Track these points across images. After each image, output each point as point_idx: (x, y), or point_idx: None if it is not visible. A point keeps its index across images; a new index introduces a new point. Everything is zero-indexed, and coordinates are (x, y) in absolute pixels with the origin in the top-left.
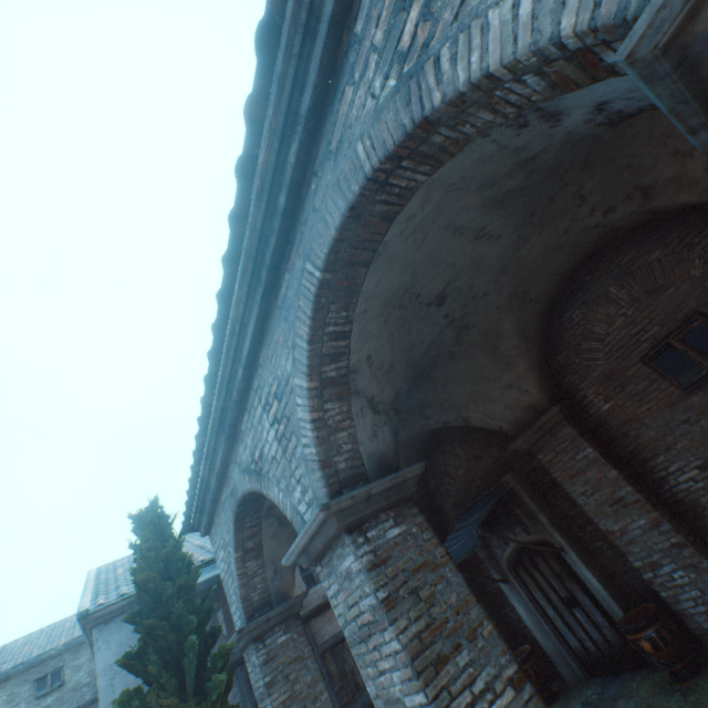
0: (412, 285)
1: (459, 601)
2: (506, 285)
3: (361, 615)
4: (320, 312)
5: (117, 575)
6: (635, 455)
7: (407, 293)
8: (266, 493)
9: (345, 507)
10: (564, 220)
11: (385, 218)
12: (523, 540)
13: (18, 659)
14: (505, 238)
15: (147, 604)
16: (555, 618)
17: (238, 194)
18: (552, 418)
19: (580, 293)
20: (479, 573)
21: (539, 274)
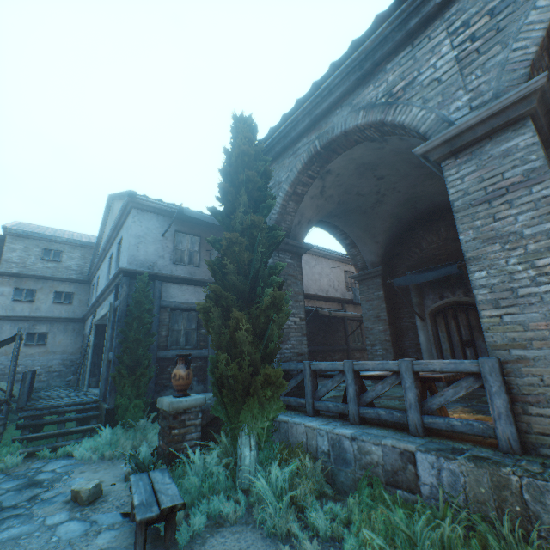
0: None
1: None
2: None
3: (499, 183)
4: None
5: None
6: None
7: None
8: (390, 120)
9: (546, 96)
10: None
11: None
12: (458, 300)
13: (35, 231)
14: None
15: (235, 172)
16: (446, 350)
17: None
18: None
19: None
20: (397, 314)
21: None
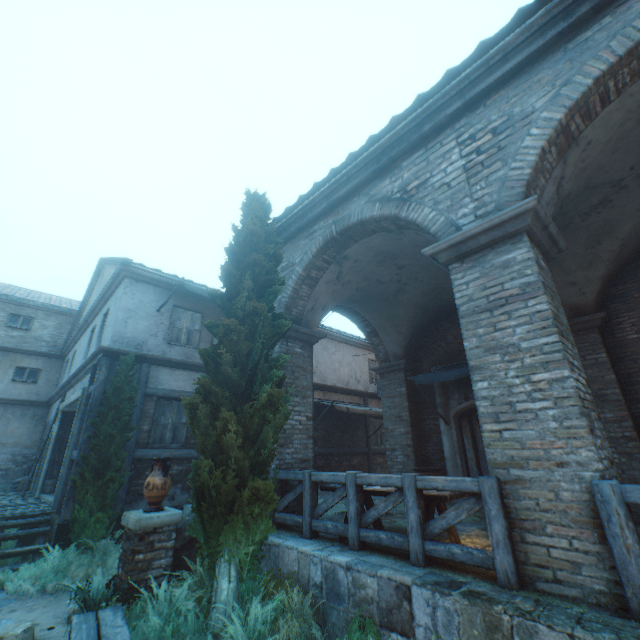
0: None
1: (566, 326)
2: None
3: (500, 292)
4: (627, 58)
5: None
6: (631, 377)
7: None
8: (404, 216)
9: (539, 216)
10: None
11: None
12: None
13: (3, 291)
14: None
15: (243, 252)
16: (471, 459)
17: None
18: (589, 322)
19: None
20: (421, 414)
21: None
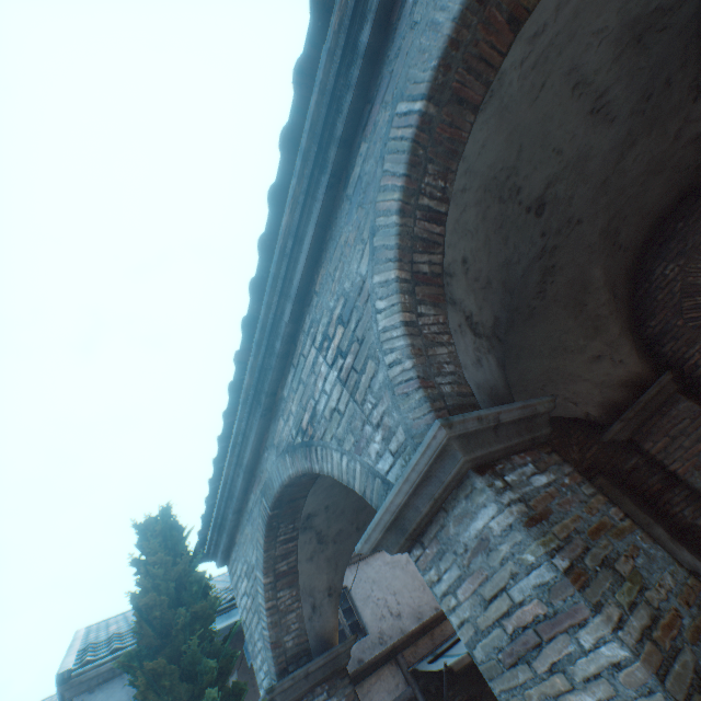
0: (514, 170)
1: (679, 585)
2: (601, 213)
3: (514, 612)
4: (415, 170)
5: (110, 632)
6: None
7: (508, 182)
8: (318, 470)
9: (470, 431)
10: (676, 121)
11: (511, 20)
12: None
13: None
14: (617, 125)
15: (149, 643)
16: None
17: (309, 32)
18: (661, 391)
19: (672, 244)
20: None
21: (632, 209)
